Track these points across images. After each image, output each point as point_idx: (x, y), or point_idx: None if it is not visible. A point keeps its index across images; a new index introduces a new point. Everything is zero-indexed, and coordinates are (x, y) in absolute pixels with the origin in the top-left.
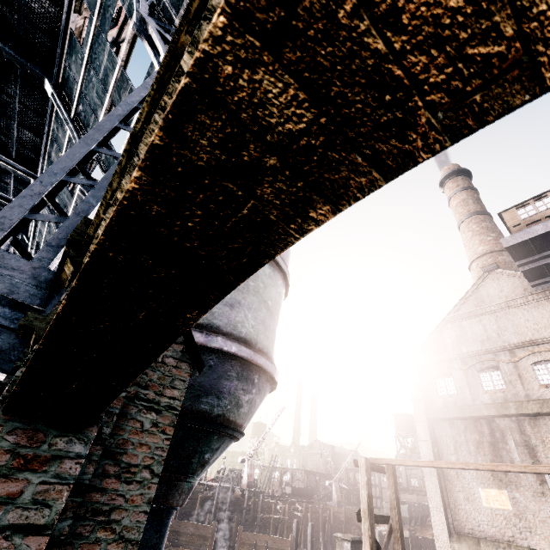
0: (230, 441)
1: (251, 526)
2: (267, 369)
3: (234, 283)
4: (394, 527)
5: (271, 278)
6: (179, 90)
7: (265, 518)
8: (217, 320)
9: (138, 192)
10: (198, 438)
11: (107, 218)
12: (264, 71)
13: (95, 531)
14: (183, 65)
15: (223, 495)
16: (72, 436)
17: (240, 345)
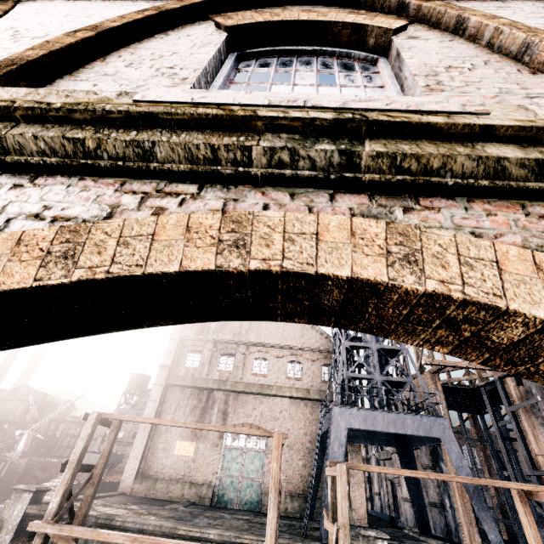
0: None
1: None
2: None
3: (218, 320)
4: (95, 474)
5: None
6: (307, 272)
7: None
8: None
9: (233, 274)
10: None
11: (43, 140)
12: (338, 291)
13: None
14: (254, 149)
15: None
16: None
17: None
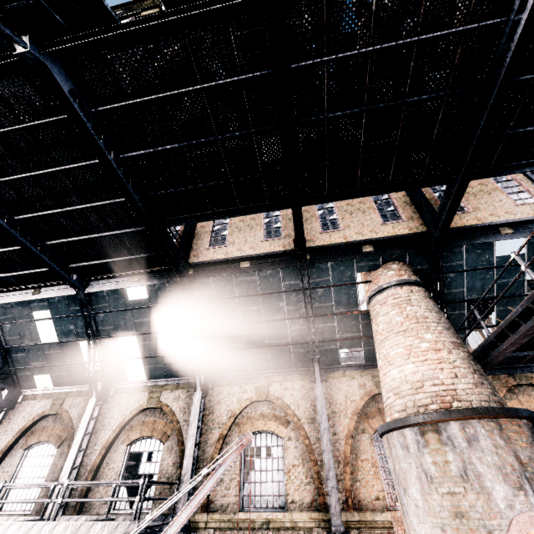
0: None
1: None
2: None
3: None
4: None
5: None
6: None
7: None
8: None
9: None
10: None
11: (226, 527)
12: None
13: None
14: (255, 527)
15: None
16: None
17: None
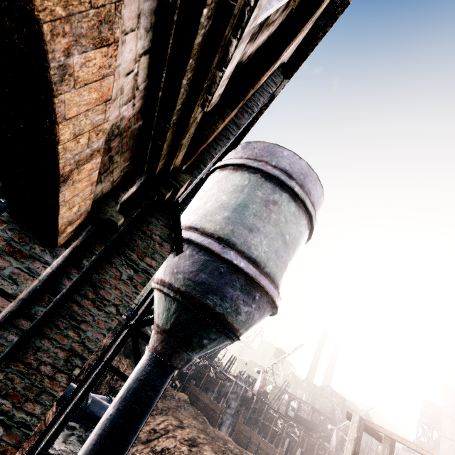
0: (226, 338)
1: (253, 424)
2: (269, 292)
3: (43, 74)
4: None
5: (295, 216)
6: None
7: (265, 425)
8: (235, 239)
9: None
10: (201, 325)
11: None
12: None
13: (68, 329)
14: None
15: (237, 389)
16: (47, 248)
17: (248, 263)
